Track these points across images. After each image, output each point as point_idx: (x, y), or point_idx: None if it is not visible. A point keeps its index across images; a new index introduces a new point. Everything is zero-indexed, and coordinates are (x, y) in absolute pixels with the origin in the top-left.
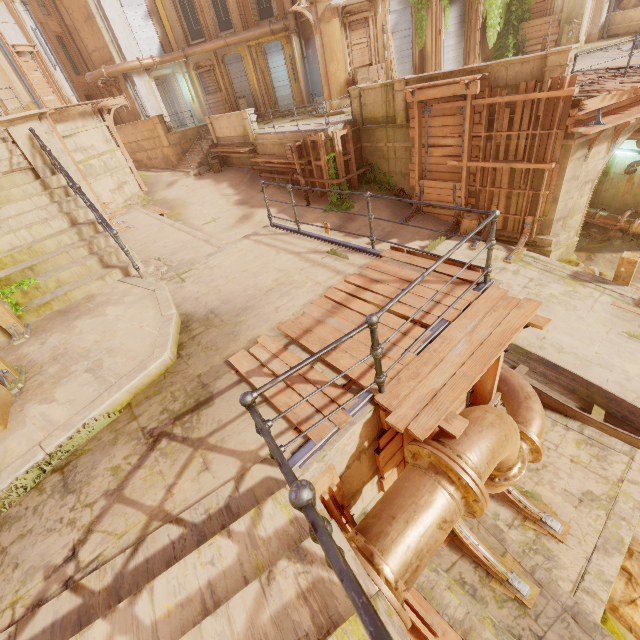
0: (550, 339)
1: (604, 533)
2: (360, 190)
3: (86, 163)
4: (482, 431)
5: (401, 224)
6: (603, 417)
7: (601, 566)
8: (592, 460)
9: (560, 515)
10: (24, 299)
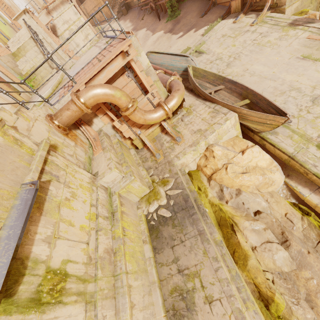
0: (250, 69)
1: (194, 141)
2: (185, 1)
3: (69, 29)
4: (88, 88)
5: (201, 17)
6: (244, 104)
7: (186, 150)
8: (210, 118)
9: (185, 137)
10: (34, 84)
